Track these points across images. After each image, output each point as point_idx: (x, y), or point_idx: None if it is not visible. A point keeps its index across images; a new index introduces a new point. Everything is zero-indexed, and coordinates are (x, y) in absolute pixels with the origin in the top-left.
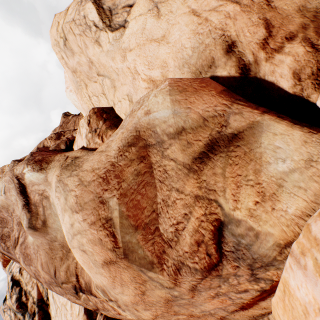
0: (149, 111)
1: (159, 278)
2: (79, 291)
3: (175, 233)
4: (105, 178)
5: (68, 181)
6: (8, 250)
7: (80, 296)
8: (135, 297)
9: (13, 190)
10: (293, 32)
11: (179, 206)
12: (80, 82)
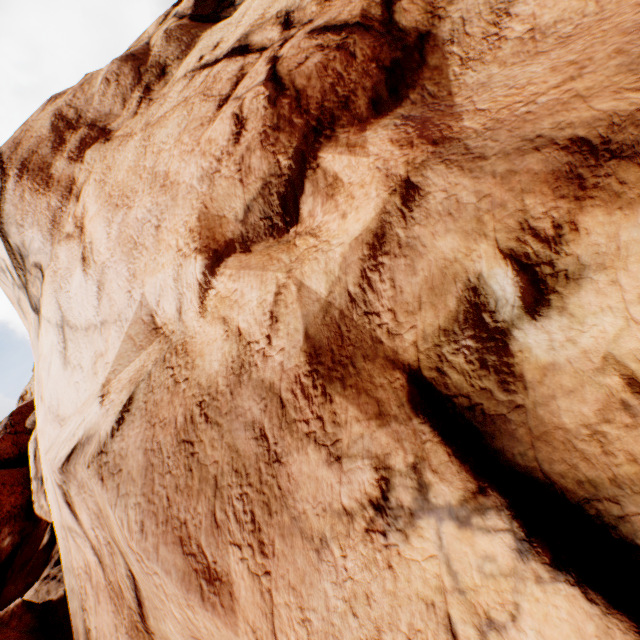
0: None
1: None
2: None
3: None
4: None
5: None
6: None
7: None
8: None
9: None
10: None
11: None
12: None
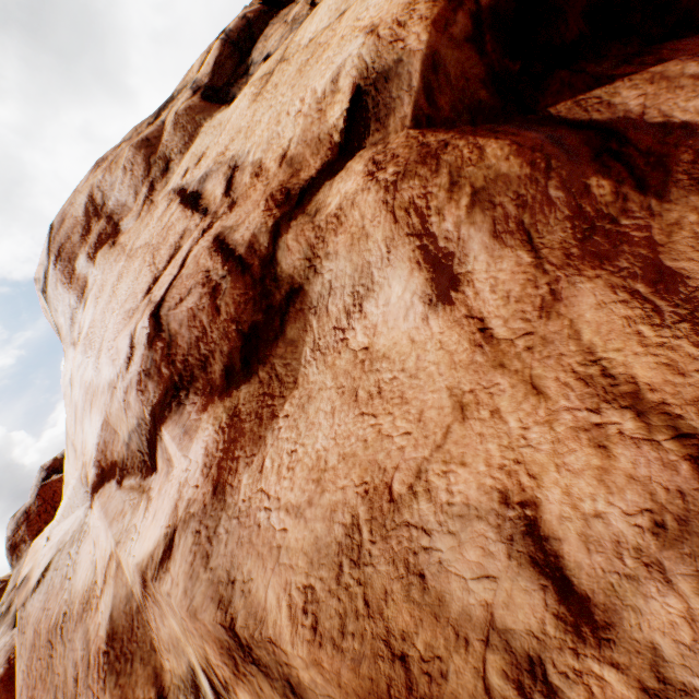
0: None
1: None
2: None
3: None
4: None
5: None
6: None
7: None
8: None
9: None
10: None
11: None
12: None
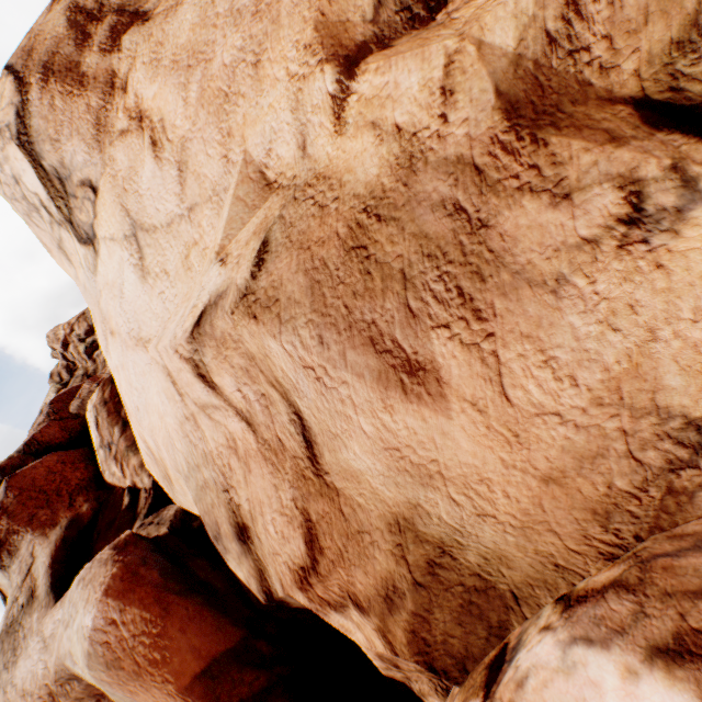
0: (73, 658)
1: None
2: None
3: None
4: None
5: None
6: None
7: None
8: None
9: None
10: (361, 599)
11: None
12: None
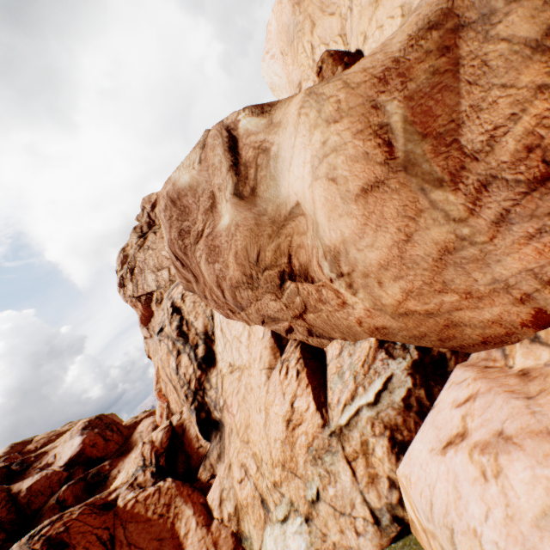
0: None
1: (446, 203)
2: (286, 279)
3: (488, 142)
4: (381, 78)
5: (325, 89)
6: (185, 251)
7: (284, 290)
8: (390, 252)
9: (219, 148)
10: None
11: (501, 107)
12: (302, 22)
